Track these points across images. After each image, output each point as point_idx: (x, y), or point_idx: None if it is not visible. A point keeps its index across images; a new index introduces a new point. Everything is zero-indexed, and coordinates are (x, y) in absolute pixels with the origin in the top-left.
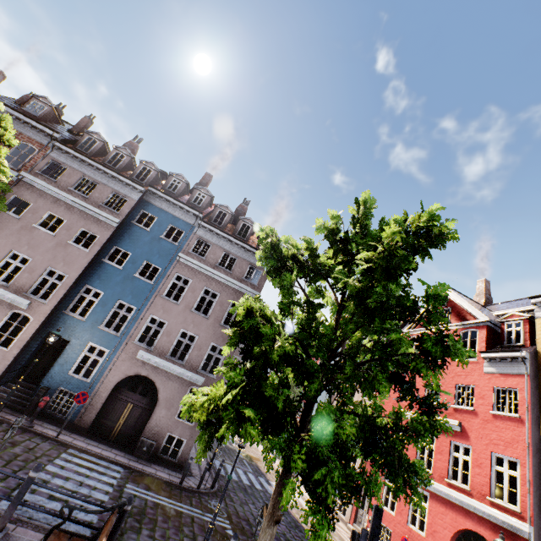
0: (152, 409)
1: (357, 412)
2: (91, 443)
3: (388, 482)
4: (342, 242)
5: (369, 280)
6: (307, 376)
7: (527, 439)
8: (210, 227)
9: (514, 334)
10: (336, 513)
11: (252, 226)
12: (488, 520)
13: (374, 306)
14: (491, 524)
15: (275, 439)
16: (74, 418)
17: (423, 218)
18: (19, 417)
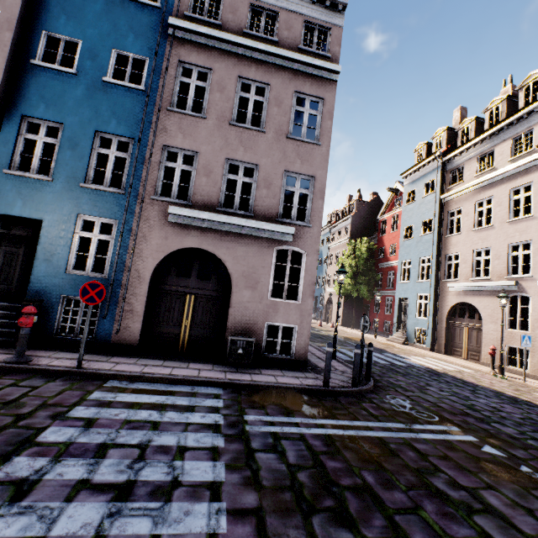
0: (227, 295)
1: None
2: (150, 363)
3: None
4: None
5: None
6: None
7: None
8: None
9: None
10: None
11: None
12: None
13: None
14: None
15: None
16: (109, 336)
17: None
18: (3, 353)
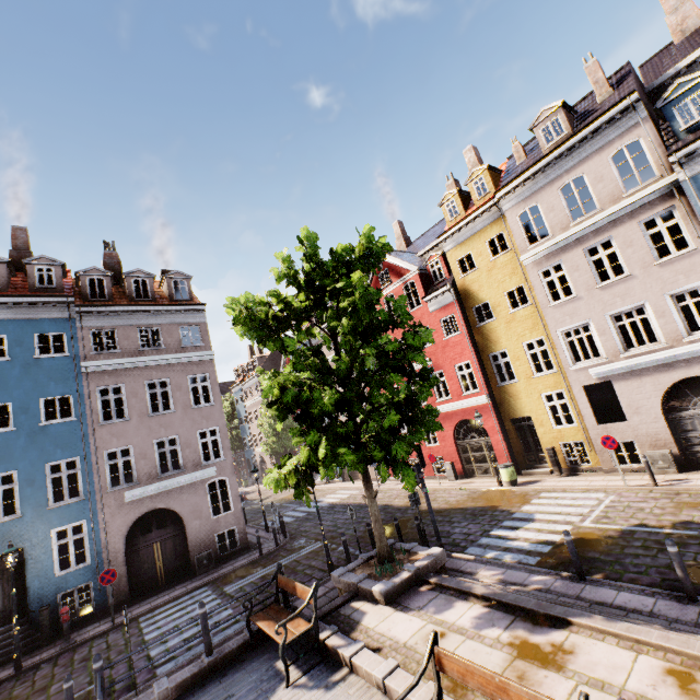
0: (183, 530)
1: (382, 403)
2: (150, 601)
3: (403, 430)
4: (309, 284)
5: (357, 317)
6: (346, 404)
7: (469, 344)
8: (97, 309)
9: (437, 272)
10: (407, 463)
11: (147, 277)
12: (467, 408)
13: (363, 328)
14: (469, 409)
15: (358, 454)
16: (106, 603)
17: (362, 241)
18: (45, 651)
